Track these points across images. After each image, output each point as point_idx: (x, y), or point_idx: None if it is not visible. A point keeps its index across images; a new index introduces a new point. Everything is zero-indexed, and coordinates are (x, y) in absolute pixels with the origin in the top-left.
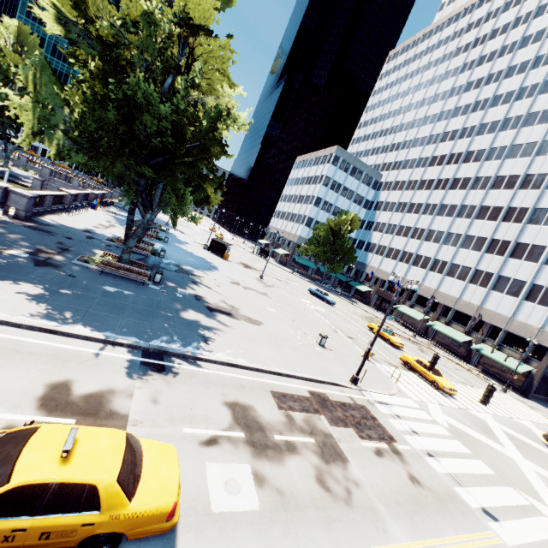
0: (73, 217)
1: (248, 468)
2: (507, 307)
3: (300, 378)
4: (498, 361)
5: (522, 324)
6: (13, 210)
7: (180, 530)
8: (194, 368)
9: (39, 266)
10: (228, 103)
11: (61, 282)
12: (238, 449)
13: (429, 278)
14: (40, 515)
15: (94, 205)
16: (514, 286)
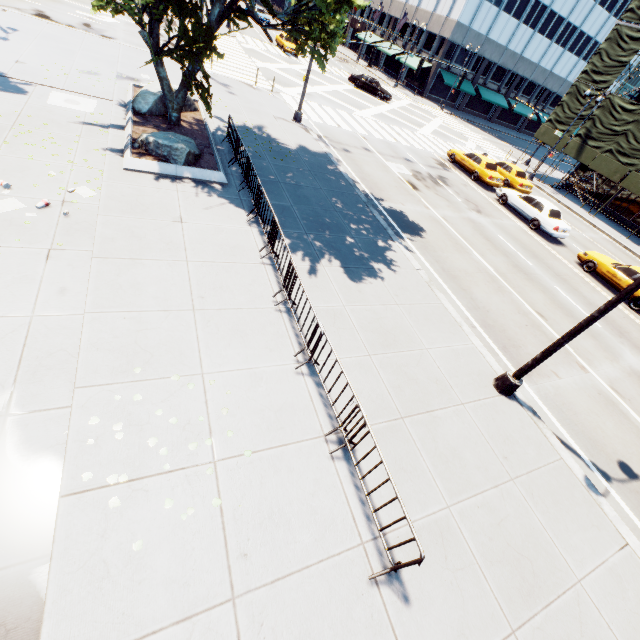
0: None
1: None
2: (434, 1)
3: None
4: (408, 65)
5: (438, 17)
6: None
7: None
8: None
9: None
10: None
11: None
12: None
13: None
14: None
15: None
16: None
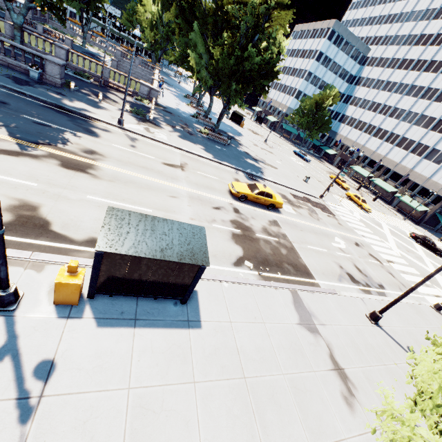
0: (163, 98)
1: (290, 207)
2: (429, 171)
3: (299, 191)
4: (408, 204)
5: (434, 182)
6: (154, 100)
7: (281, 211)
8: (263, 181)
9: (191, 135)
10: (280, 39)
11: (203, 143)
12: (286, 203)
13: (382, 147)
14: (264, 197)
15: (161, 85)
16: (440, 157)
